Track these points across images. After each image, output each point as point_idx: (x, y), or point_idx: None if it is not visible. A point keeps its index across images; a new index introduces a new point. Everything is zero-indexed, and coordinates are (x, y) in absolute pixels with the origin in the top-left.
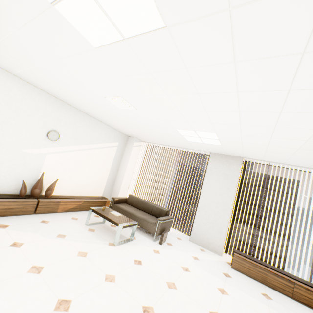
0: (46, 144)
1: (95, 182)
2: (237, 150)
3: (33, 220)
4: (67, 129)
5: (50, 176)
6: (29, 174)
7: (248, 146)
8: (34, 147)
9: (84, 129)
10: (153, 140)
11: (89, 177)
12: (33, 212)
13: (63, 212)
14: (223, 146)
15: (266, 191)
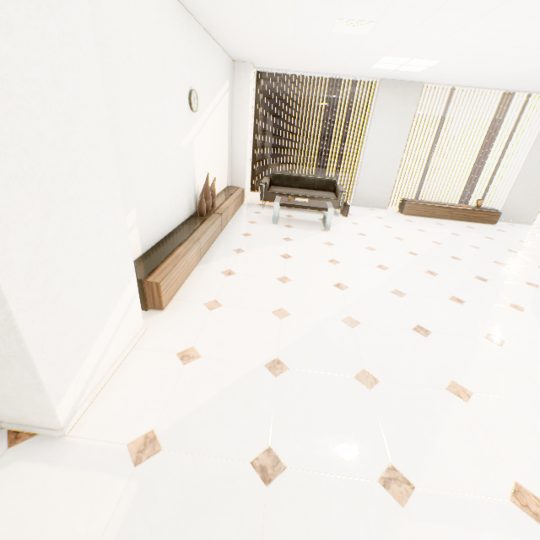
0: (190, 121)
1: (222, 168)
2: (432, 77)
3: (238, 238)
4: (197, 79)
5: (200, 176)
6: (190, 182)
7: (456, 73)
8: (185, 134)
9: (206, 69)
10: (289, 66)
11: (218, 161)
12: (221, 231)
13: (231, 221)
14: (418, 73)
15: (338, 111)
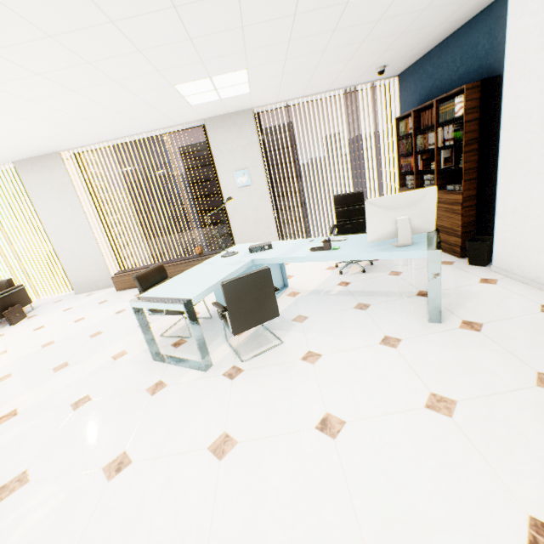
0: None
1: None
2: (25, 149)
3: None
4: None
5: None
6: None
7: (14, 142)
8: None
9: None
10: None
11: None
12: None
13: None
14: None
15: None
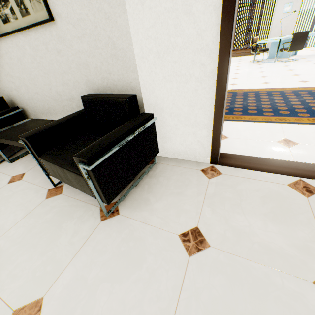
0: None
1: None
2: None
3: None
4: None
5: None
6: None
7: None
8: None
9: None
10: None
11: None
12: None
13: None
14: None
15: (263, 7)
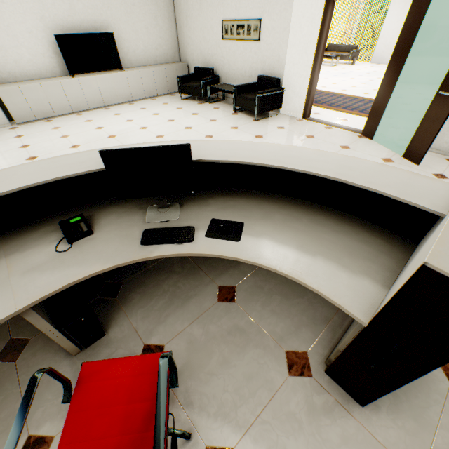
0: None
1: None
2: None
3: None
4: None
5: None
6: None
7: None
8: None
9: None
10: None
11: None
12: None
13: None
14: None
15: None
